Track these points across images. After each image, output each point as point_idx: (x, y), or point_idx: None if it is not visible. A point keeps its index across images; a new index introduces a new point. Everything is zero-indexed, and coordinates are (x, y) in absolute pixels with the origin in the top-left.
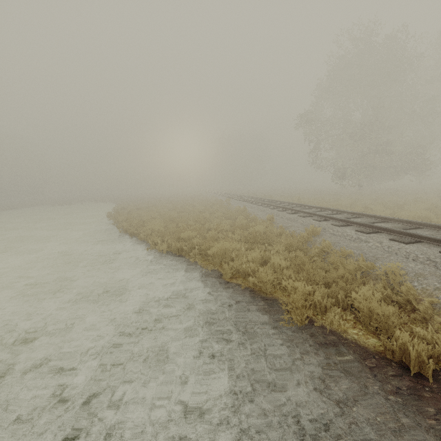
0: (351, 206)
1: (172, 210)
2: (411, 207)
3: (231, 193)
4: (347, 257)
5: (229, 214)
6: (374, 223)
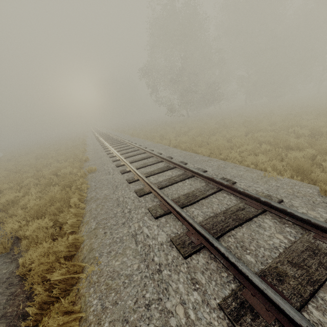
0: (161, 135)
1: (34, 158)
2: (189, 133)
3: (103, 131)
4: (73, 193)
5: (67, 157)
6: (138, 155)
